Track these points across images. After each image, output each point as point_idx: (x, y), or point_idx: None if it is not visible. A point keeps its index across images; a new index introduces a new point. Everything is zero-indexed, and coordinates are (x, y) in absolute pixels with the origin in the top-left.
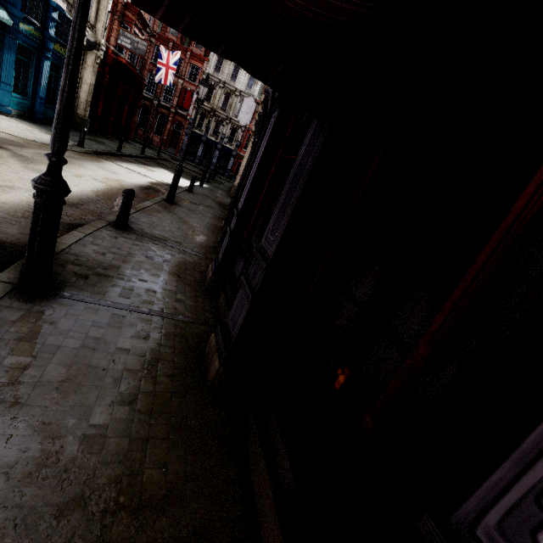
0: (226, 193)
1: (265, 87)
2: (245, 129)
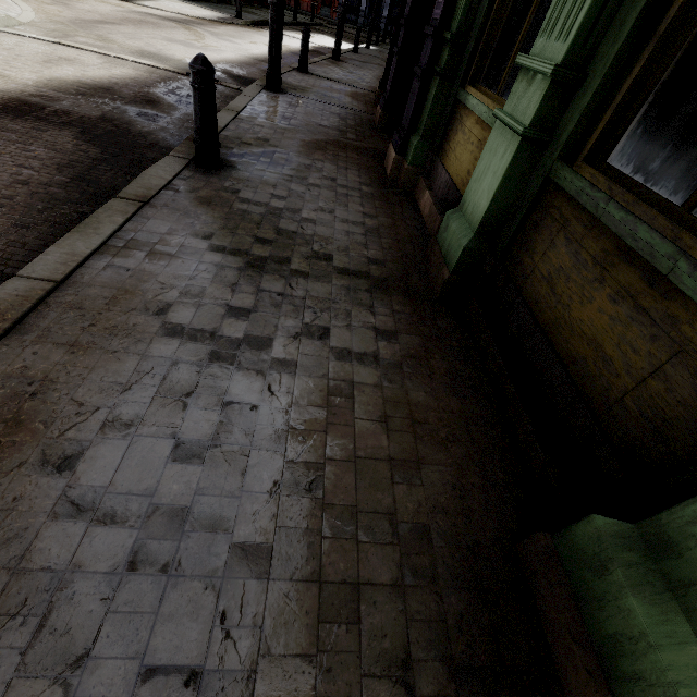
0: None
1: None
2: None
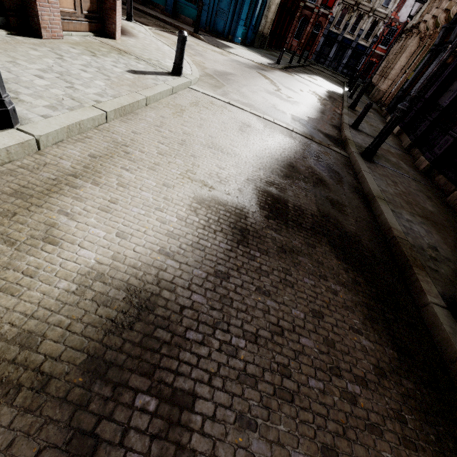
0: (366, 97)
1: None
2: (388, 21)
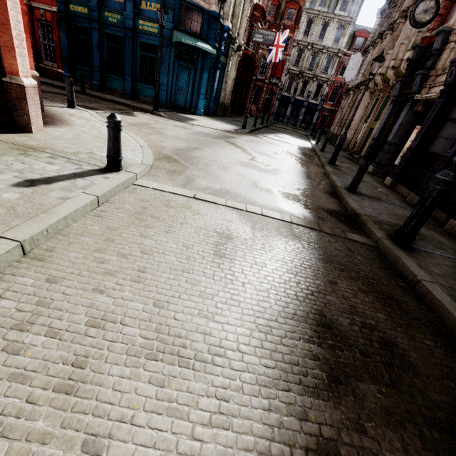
0: (333, 146)
1: (417, 43)
2: (331, 82)
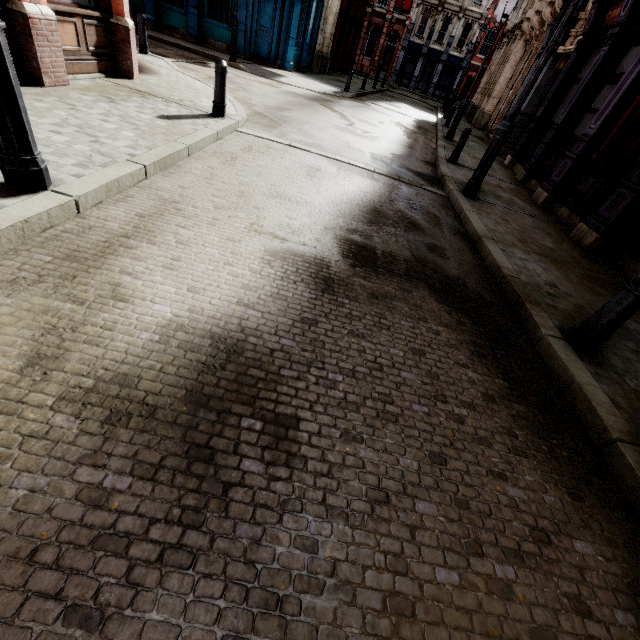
0: (468, 123)
1: None
2: (485, 22)
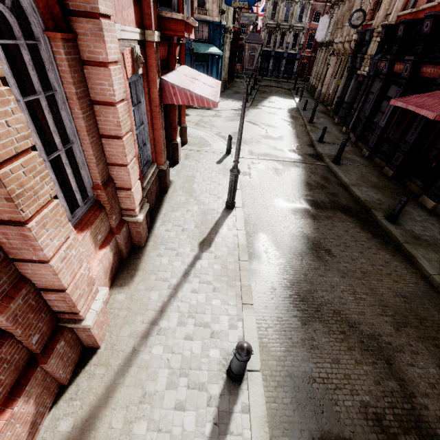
0: (312, 99)
1: (358, 30)
2: (306, 31)
